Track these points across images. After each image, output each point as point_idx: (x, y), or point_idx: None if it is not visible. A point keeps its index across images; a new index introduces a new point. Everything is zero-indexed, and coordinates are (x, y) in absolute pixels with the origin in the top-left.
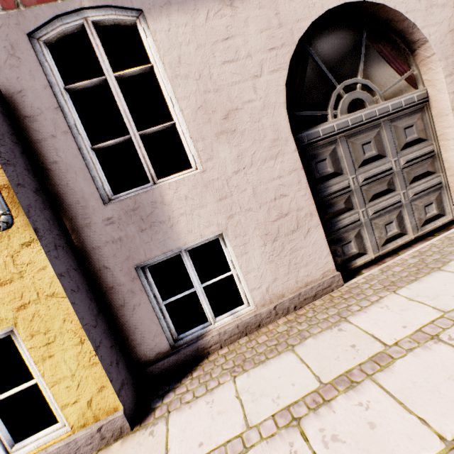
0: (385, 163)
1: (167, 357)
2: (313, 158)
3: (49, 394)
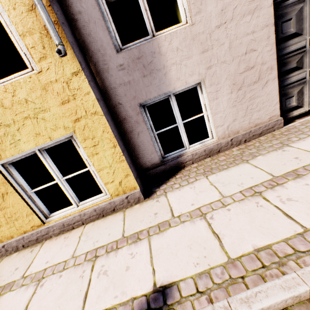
0: None
1: (159, 166)
2: (281, 18)
3: (97, 176)
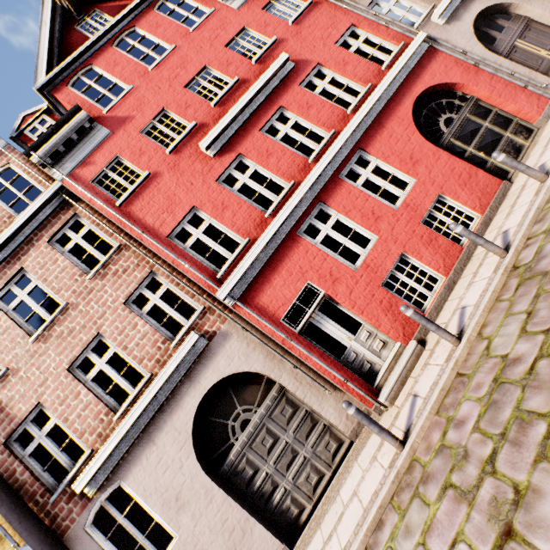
0: (282, 442)
1: None
2: (238, 472)
3: None
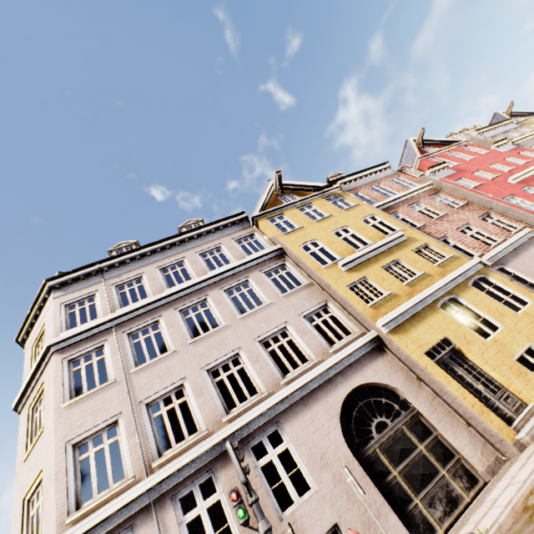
0: None
1: None
2: None
3: None
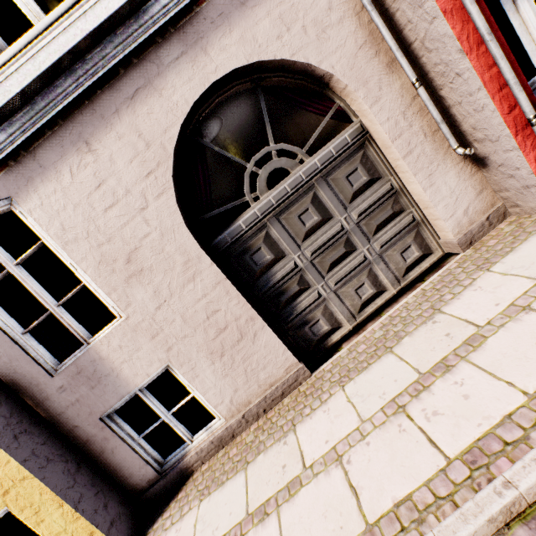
0: (333, 225)
1: (157, 482)
2: (246, 252)
3: None
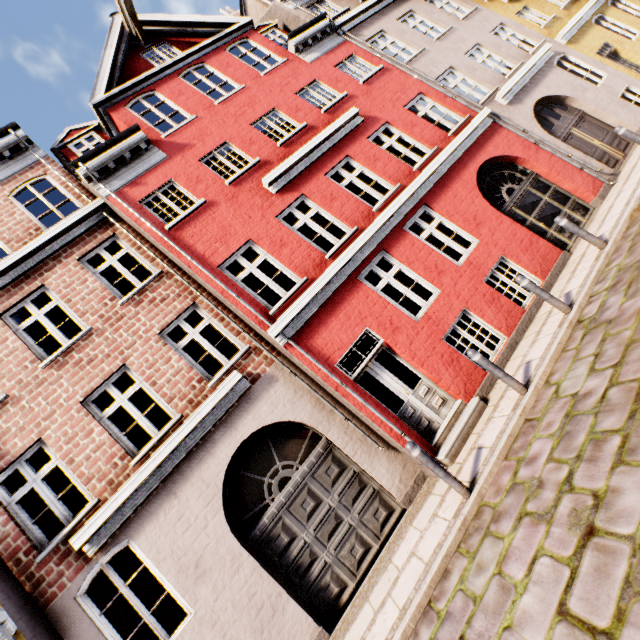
0: (324, 506)
1: None
2: (271, 539)
3: None
